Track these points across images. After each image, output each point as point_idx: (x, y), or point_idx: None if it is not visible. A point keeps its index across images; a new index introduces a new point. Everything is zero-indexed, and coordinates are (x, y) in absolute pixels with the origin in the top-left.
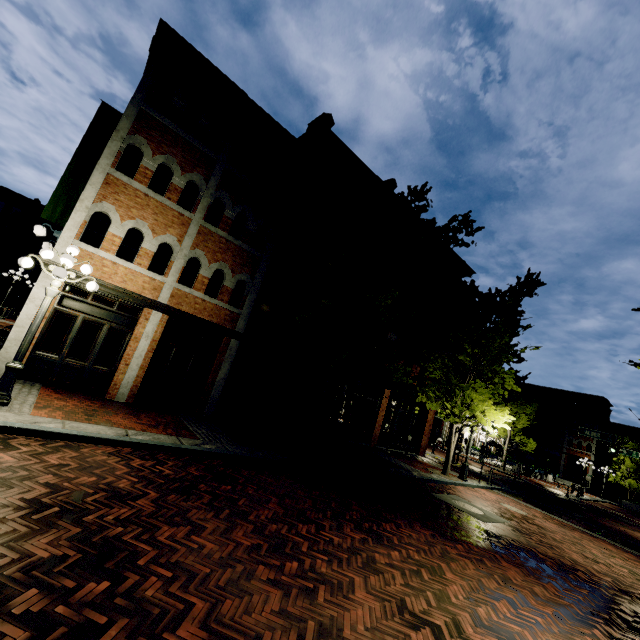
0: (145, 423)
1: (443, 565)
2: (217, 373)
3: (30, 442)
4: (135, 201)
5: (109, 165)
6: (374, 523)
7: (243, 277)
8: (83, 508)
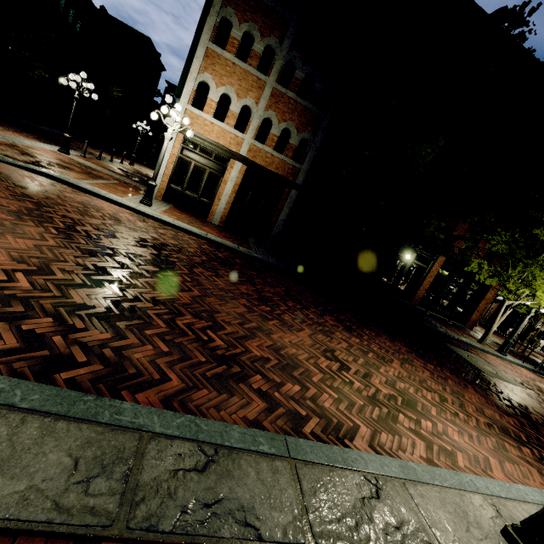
0: (222, 235)
1: (396, 361)
2: (279, 215)
3: (154, 223)
4: (226, 70)
5: (208, 39)
6: (356, 326)
7: (306, 136)
8: (164, 249)
